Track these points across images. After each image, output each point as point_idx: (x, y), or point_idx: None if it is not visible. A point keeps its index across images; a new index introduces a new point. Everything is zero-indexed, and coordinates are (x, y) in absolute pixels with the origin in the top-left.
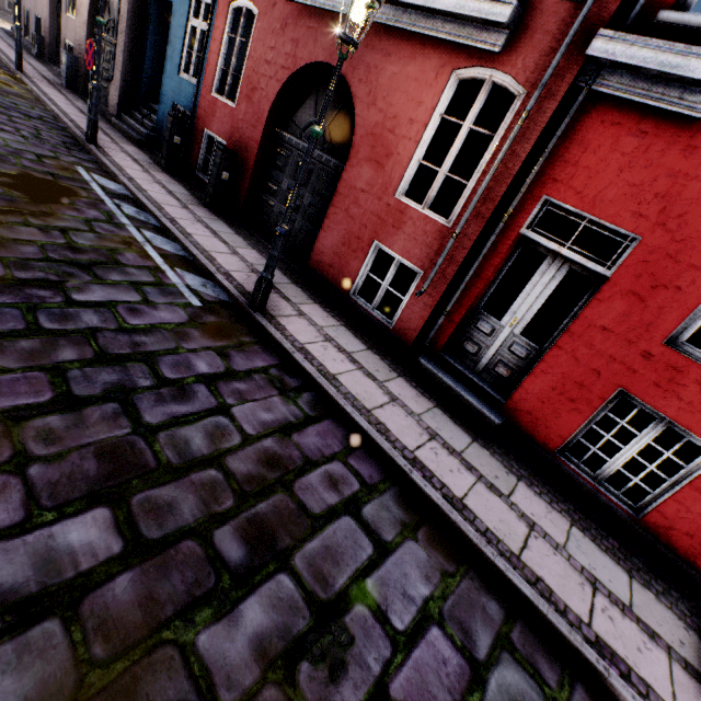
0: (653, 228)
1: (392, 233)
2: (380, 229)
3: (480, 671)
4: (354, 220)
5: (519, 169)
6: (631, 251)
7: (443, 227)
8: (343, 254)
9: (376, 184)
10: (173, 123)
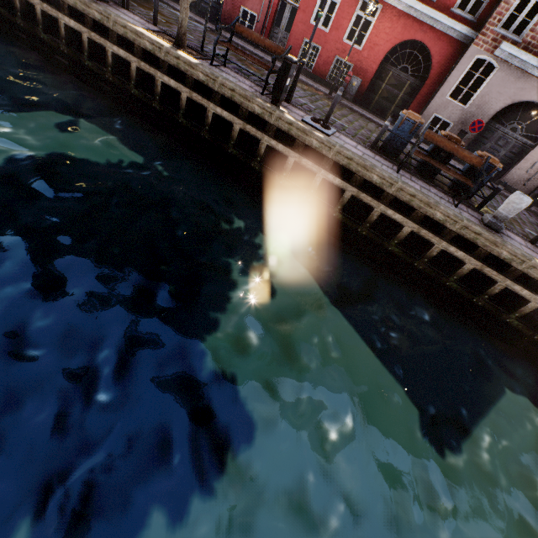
0: None
1: (247, 3)
2: (242, 2)
3: None
4: None
5: None
6: None
7: None
8: (231, 14)
9: None
10: None
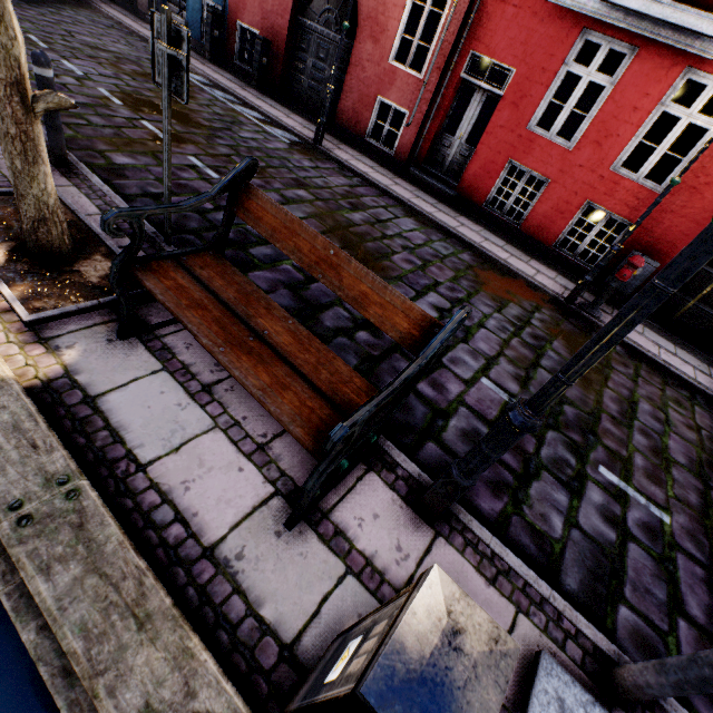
0: (520, 63)
1: (389, 89)
2: (381, 87)
3: (433, 241)
4: (363, 84)
5: (457, 35)
6: (511, 79)
7: (418, 79)
8: (358, 110)
9: (376, 55)
10: (212, 19)
